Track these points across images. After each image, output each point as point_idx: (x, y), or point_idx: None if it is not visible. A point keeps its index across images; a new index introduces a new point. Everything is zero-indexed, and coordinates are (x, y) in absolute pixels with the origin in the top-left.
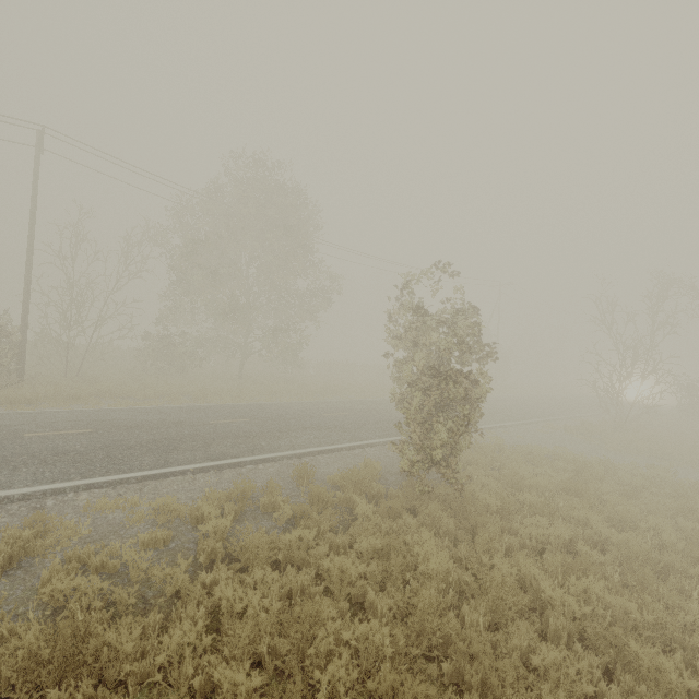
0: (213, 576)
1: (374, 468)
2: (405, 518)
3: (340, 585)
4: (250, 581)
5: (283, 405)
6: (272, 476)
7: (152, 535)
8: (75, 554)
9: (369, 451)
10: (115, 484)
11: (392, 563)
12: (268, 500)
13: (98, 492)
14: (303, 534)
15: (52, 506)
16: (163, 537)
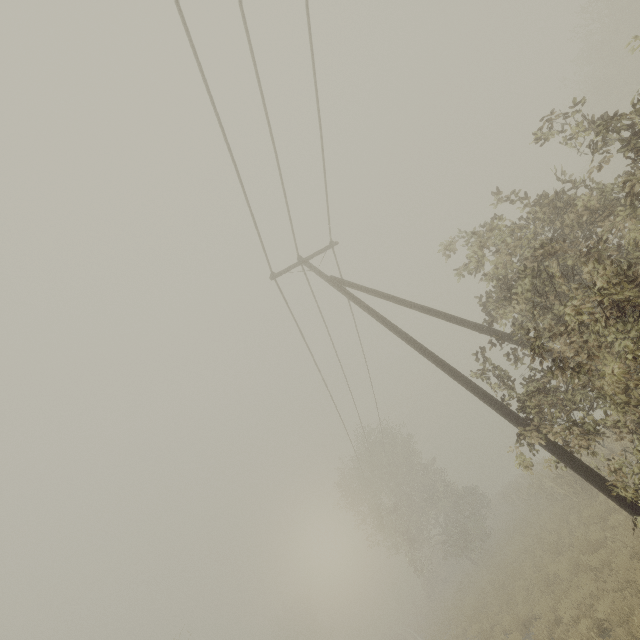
0: None
1: None
2: None
3: None
4: None
5: None
6: None
7: None
8: None
9: None
10: None
11: None
12: None
13: None
14: None
15: None
16: None
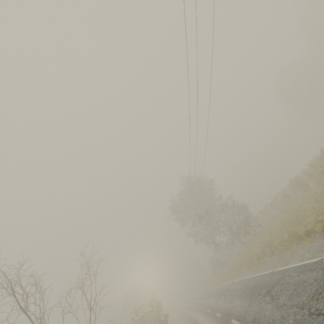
0: None
1: None
2: None
3: None
4: None
5: (212, 293)
6: None
7: None
8: None
9: None
10: None
11: None
12: None
13: None
14: None
15: None
16: None
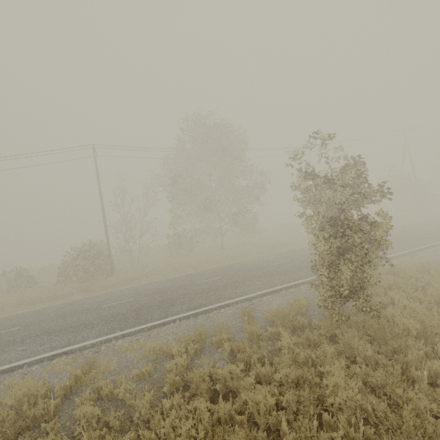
0: (171, 402)
1: (297, 304)
2: (324, 346)
3: (258, 415)
4: (190, 409)
5: (245, 262)
6: (228, 317)
7: (141, 370)
8: (99, 385)
9: (303, 288)
10: (136, 333)
11: (301, 395)
12: (218, 338)
13: (127, 338)
14: (231, 368)
15: (103, 350)
16: (149, 371)
